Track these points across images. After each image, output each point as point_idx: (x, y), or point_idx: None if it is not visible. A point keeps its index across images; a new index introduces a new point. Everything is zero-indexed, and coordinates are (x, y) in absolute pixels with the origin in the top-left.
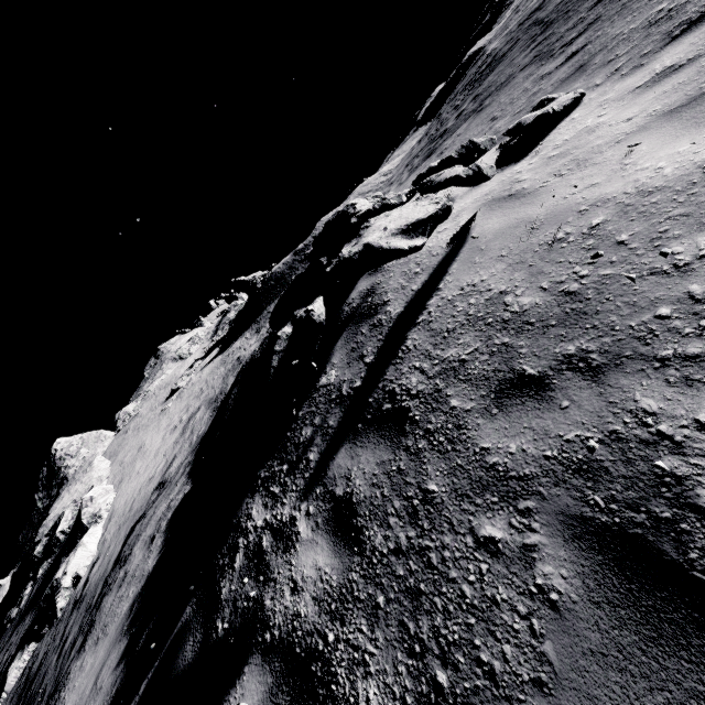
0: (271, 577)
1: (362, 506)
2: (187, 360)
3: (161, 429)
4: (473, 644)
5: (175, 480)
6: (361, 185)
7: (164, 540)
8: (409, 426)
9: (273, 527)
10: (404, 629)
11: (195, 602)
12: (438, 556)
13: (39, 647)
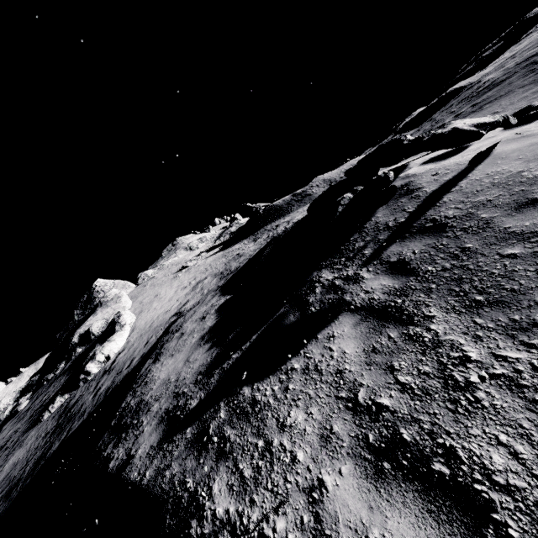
0: (347, 291)
1: (414, 261)
2: (195, 251)
3: (173, 287)
4: (499, 285)
5: (207, 300)
6: (353, 160)
7: (218, 314)
8: (448, 229)
9: (342, 277)
10: (452, 291)
11: (288, 305)
12: (475, 265)
13: (75, 392)
